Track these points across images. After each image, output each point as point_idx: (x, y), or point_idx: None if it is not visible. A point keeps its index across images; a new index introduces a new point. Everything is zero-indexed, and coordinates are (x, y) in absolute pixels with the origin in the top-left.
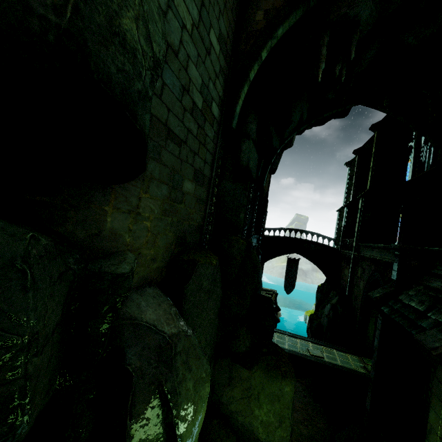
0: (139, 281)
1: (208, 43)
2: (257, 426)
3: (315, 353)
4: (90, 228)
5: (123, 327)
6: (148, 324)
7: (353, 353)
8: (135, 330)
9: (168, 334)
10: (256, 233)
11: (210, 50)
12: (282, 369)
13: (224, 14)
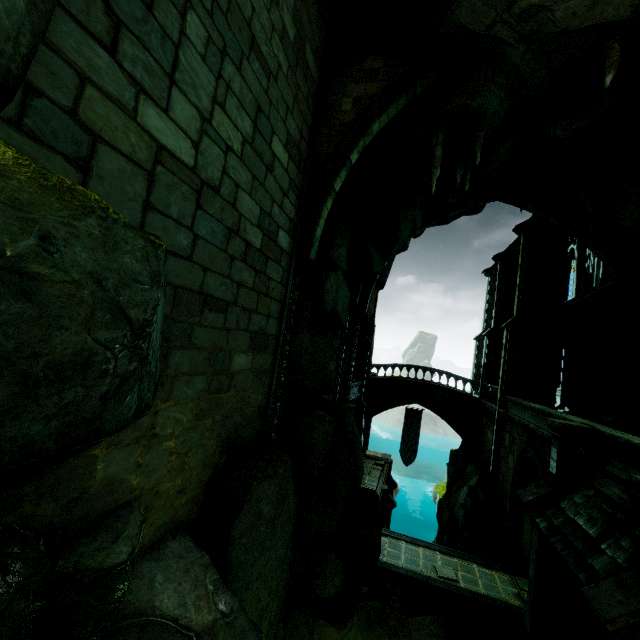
0: (155, 534)
1: (269, 156)
2: None
3: (446, 574)
4: (65, 494)
5: (122, 634)
6: (164, 618)
7: (502, 570)
8: (142, 634)
9: (196, 631)
10: (358, 376)
11: (273, 165)
12: (391, 623)
13: (295, 110)
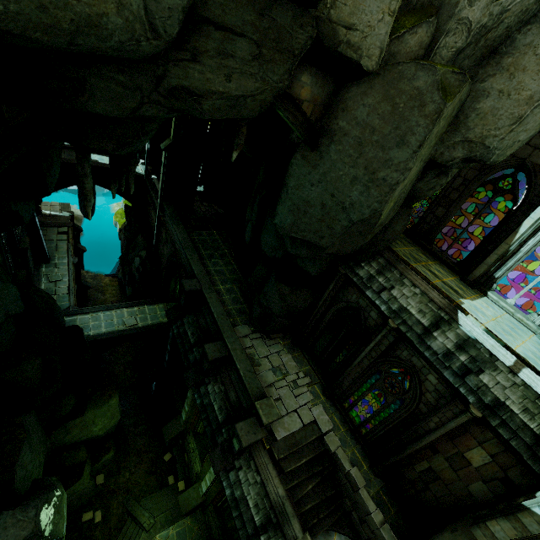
0: None
1: None
2: (98, 433)
3: (131, 323)
4: None
5: None
6: None
7: (160, 302)
8: None
9: (30, 534)
10: None
11: None
12: (108, 394)
13: None
